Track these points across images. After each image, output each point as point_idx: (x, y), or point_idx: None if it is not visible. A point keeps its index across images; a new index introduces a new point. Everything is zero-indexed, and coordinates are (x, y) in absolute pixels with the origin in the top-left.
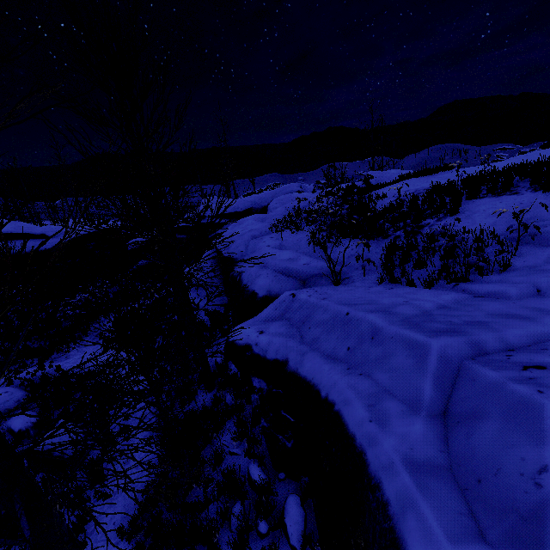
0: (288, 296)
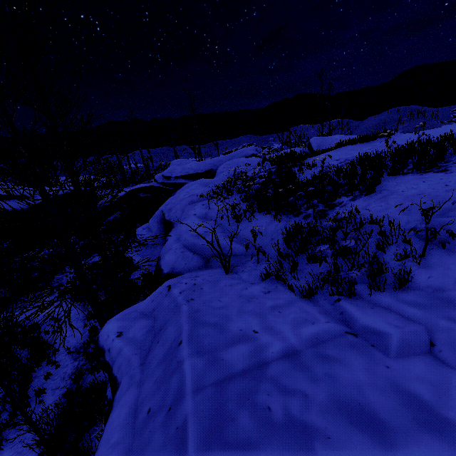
0: (165, 287)
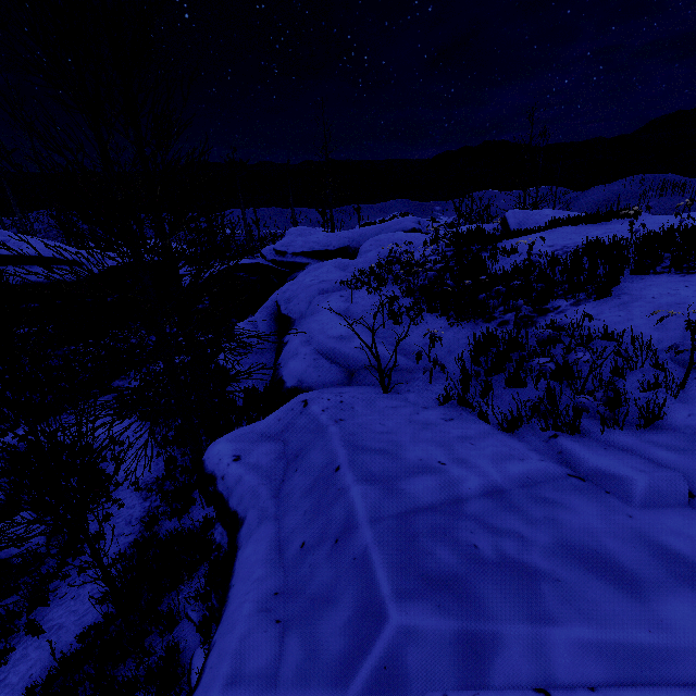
0: (299, 402)
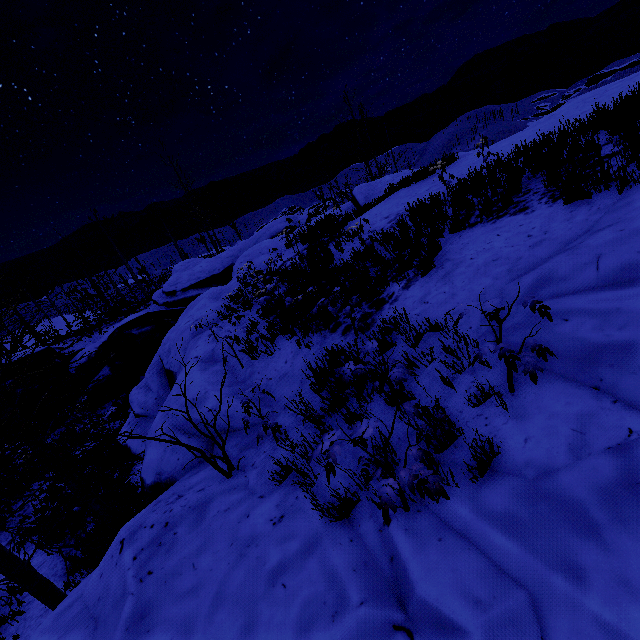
0: (118, 543)
